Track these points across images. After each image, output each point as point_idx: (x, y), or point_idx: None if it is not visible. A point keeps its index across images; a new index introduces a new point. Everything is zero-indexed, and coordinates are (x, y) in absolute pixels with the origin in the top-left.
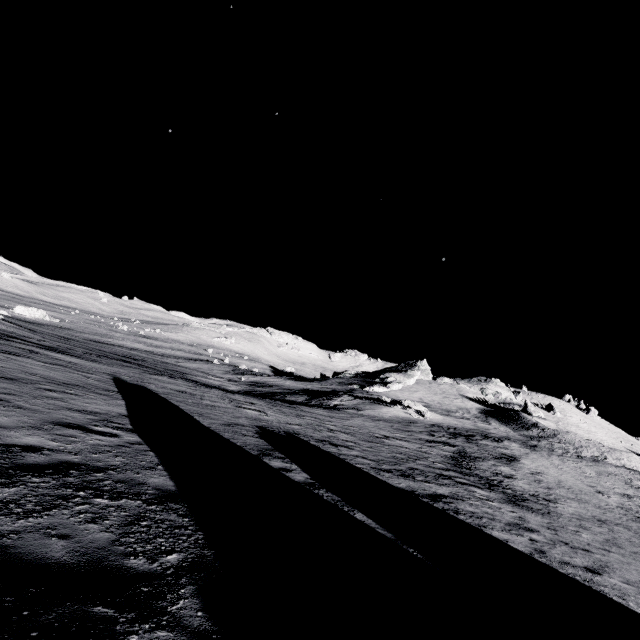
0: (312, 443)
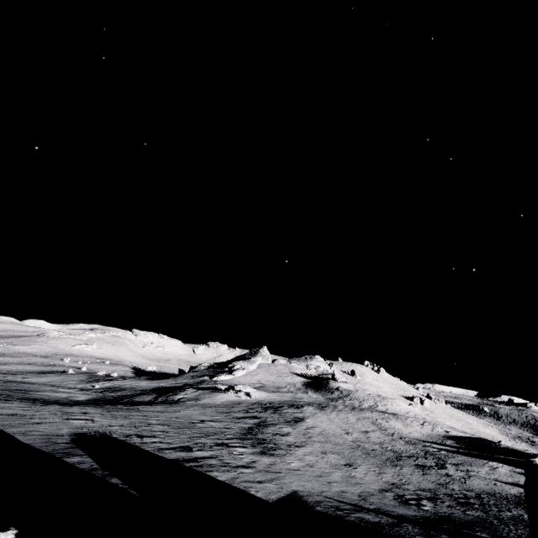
0: (120, 439)
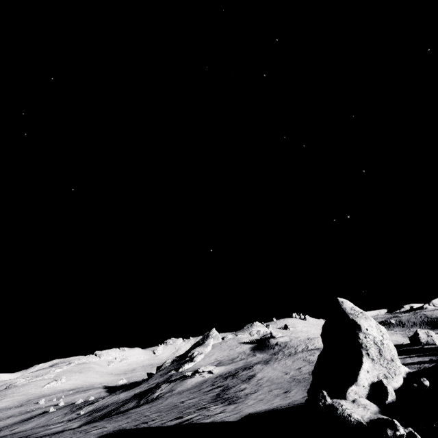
0: (133, 428)
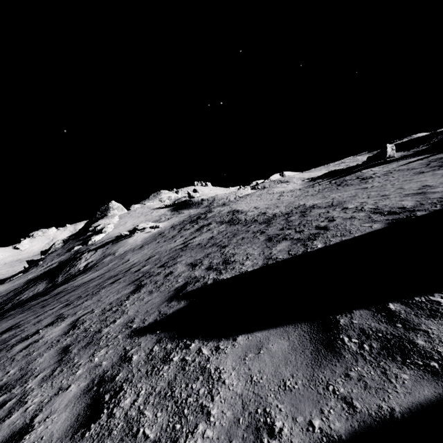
0: (228, 277)
